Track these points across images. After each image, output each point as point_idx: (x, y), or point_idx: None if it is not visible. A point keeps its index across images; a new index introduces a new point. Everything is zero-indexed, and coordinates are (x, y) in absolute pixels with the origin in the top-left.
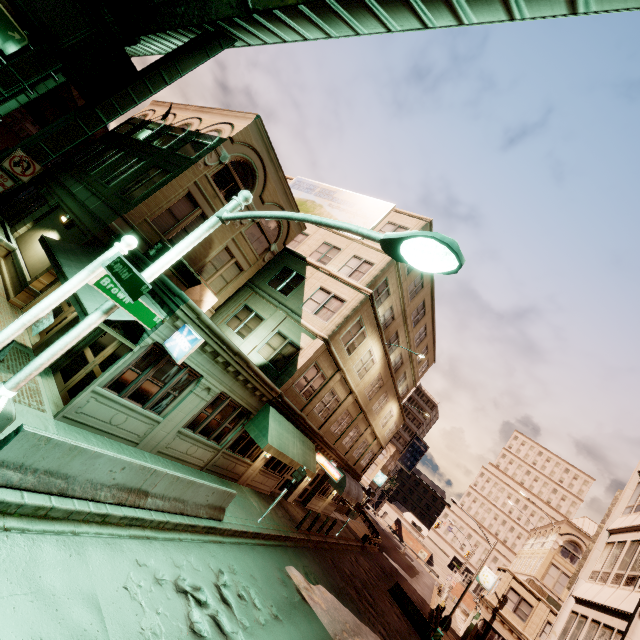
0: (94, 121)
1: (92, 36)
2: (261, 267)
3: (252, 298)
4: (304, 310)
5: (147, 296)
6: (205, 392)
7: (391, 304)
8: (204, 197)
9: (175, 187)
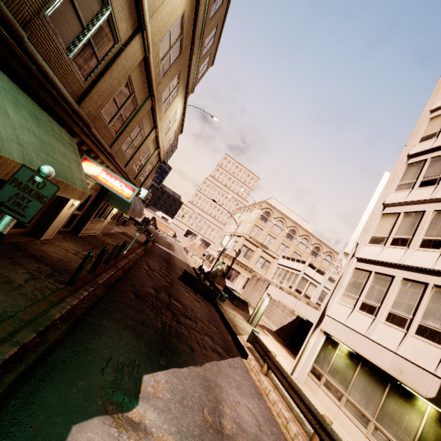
0: None
1: None
2: None
3: None
4: None
5: None
6: None
7: None
8: None
9: None
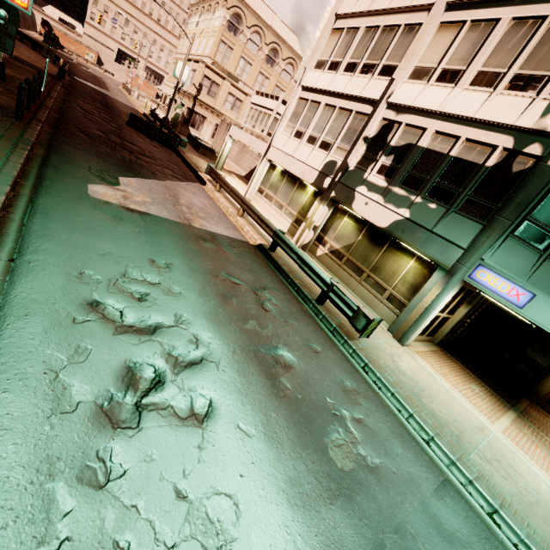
0: None
1: None
2: None
3: None
4: None
5: None
6: None
7: None
8: None
9: None
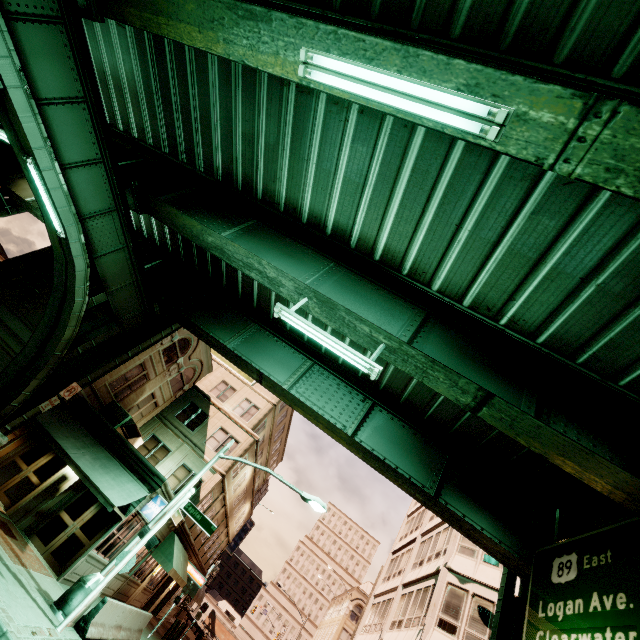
0: (124, 357)
1: (140, 311)
2: (172, 401)
3: (160, 428)
4: (207, 446)
5: (128, 472)
6: None
7: (265, 433)
8: (152, 363)
9: (135, 360)
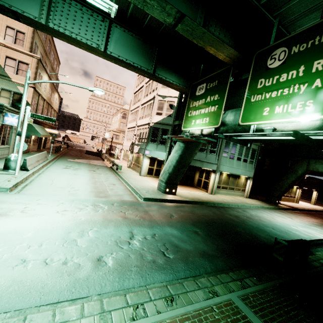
0: None
1: None
2: None
3: None
4: (8, 73)
5: None
6: (14, 130)
7: (40, 51)
8: None
9: None
